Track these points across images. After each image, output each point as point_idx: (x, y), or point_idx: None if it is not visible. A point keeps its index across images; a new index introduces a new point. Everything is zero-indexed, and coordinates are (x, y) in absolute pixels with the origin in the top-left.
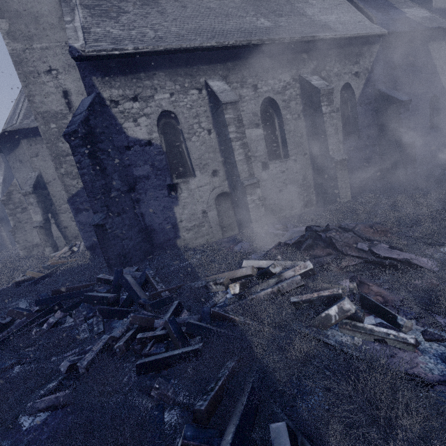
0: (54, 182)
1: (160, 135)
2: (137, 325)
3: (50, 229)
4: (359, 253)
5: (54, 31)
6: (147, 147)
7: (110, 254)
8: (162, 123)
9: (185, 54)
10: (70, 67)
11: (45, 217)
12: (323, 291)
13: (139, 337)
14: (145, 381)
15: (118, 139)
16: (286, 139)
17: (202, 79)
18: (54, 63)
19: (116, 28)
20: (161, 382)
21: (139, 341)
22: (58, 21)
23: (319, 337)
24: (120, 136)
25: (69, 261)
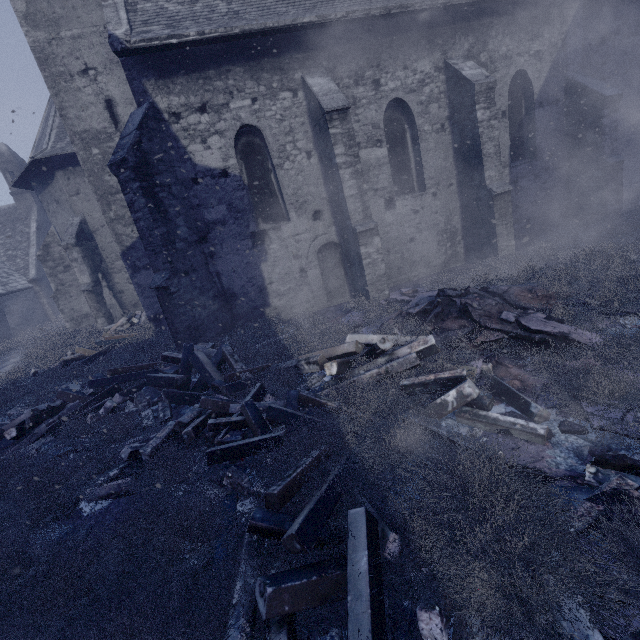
0: (103, 230)
1: (240, 161)
2: (210, 411)
3: (102, 294)
4: (502, 325)
5: (88, 9)
6: (222, 179)
7: (177, 325)
8: (242, 144)
9: (271, 36)
10: (112, 63)
11: (94, 278)
12: (443, 373)
13: (210, 423)
14: (217, 471)
15: (181, 168)
16: (422, 162)
17: (297, 75)
18: (91, 59)
19: (173, 2)
20: (234, 470)
21: (211, 427)
22: None
23: (427, 426)
24: (185, 164)
25: (128, 336)
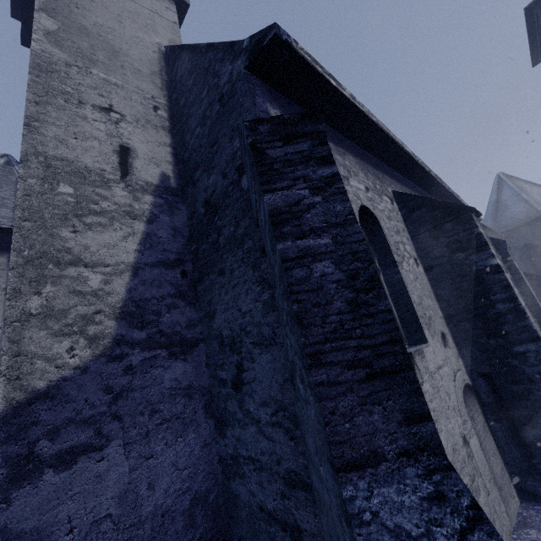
0: None
1: None
2: None
3: None
4: None
5: (139, 77)
6: None
7: None
8: None
9: (368, 153)
10: (148, 123)
11: None
12: None
13: None
14: None
15: None
16: None
17: (389, 189)
18: (121, 106)
19: None
20: None
21: None
22: (149, 73)
23: None
24: None
25: None
